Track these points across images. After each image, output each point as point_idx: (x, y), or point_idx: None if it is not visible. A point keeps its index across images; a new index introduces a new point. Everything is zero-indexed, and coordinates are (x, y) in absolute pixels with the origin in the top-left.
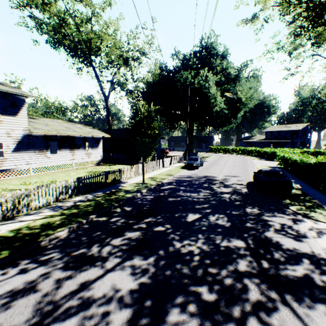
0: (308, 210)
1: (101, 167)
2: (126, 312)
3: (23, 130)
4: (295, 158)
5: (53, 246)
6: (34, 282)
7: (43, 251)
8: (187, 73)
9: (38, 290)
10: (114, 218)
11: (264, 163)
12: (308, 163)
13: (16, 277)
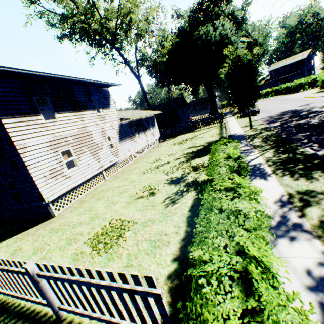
0: None
1: (170, 141)
2: None
3: (117, 121)
4: None
5: None
6: None
7: None
8: (203, 28)
9: None
10: (310, 138)
11: (301, 94)
12: None
13: None
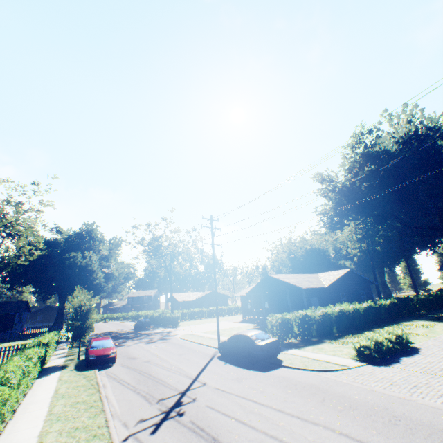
0: (156, 328)
1: None
2: (129, 339)
3: None
4: (152, 314)
5: None
6: None
7: None
8: (76, 253)
9: None
10: None
11: (134, 322)
12: (157, 315)
13: None
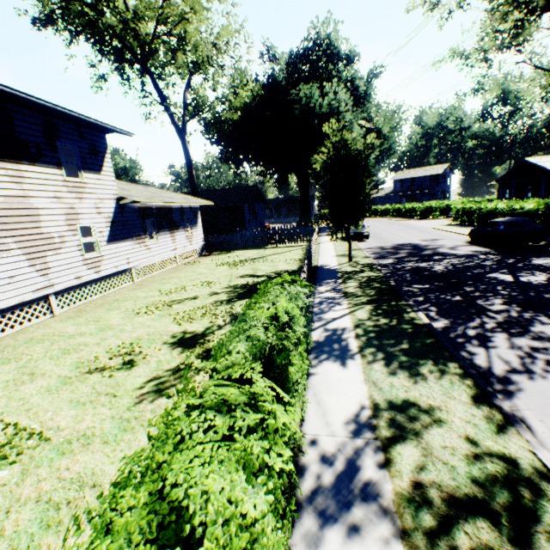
0: None
1: (219, 258)
2: None
3: (113, 200)
4: (492, 206)
5: (445, 326)
6: (521, 347)
7: (449, 331)
8: (306, 88)
9: (543, 349)
10: (429, 295)
11: (429, 223)
12: (521, 209)
13: (493, 350)
